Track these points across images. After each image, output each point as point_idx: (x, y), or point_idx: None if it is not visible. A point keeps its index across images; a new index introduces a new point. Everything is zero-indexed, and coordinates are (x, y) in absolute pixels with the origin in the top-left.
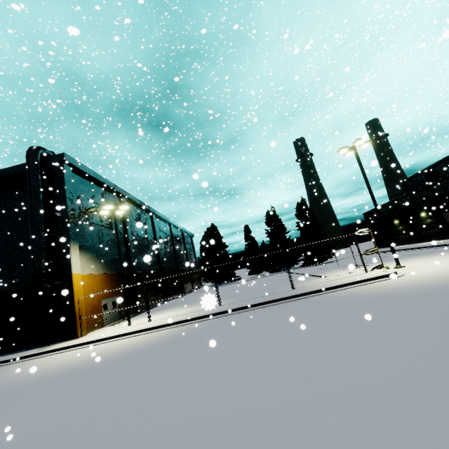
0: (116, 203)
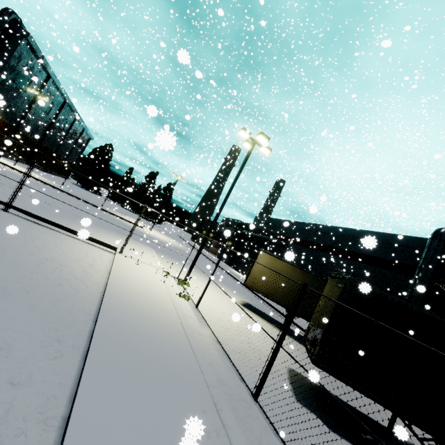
0: (42, 78)
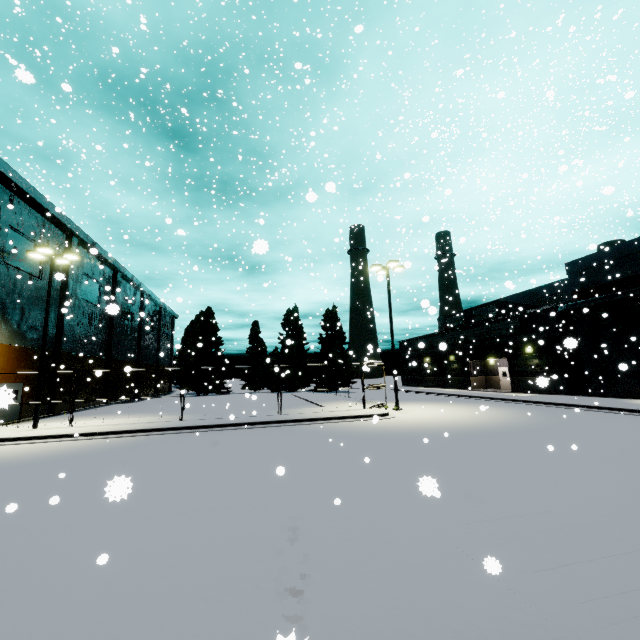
0: (59, 241)
